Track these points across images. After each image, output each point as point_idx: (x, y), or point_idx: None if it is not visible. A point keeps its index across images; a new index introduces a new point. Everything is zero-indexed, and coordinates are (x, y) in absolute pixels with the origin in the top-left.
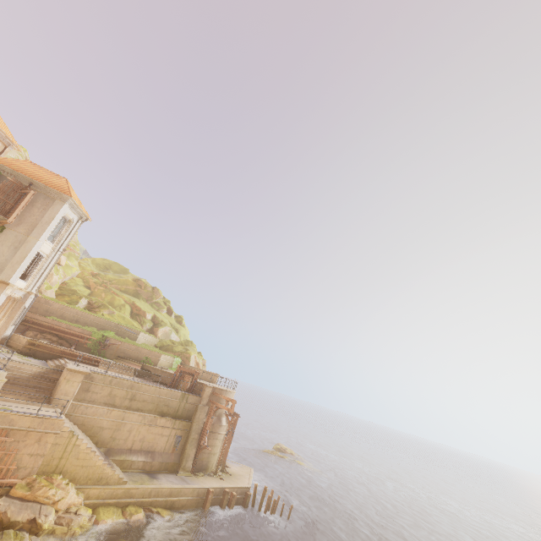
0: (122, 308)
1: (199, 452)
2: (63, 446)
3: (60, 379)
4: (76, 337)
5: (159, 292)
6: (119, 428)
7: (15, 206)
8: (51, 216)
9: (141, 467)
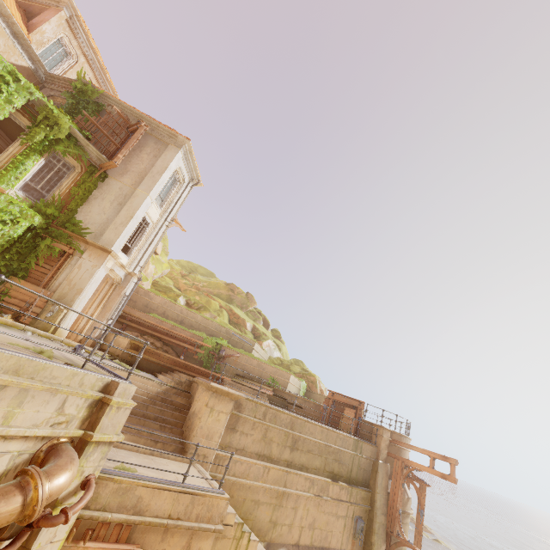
0: (219, 313)
1: None
2: None
3: (195, 407)
4: (184, 343)
5: (253, 299)
6: (280, 502)
7: (120, 148)
8: (164, 165)
9: None
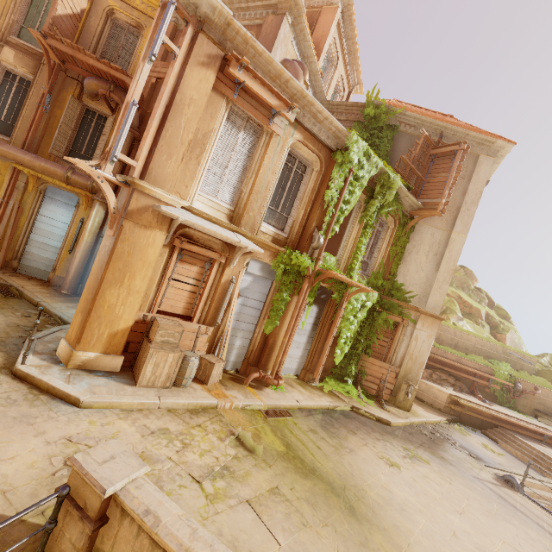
0: (452, 306)
1: None
2: None
3: None
4: (477, 378)
5: (473, 275)
6: None
7: (425, 182)
8: (477, 189)
9: None
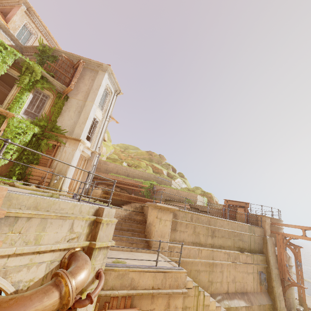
0: (147, 168)
1: (286, 289)
2: (193, 310)
3: (149, 220)
4: (132, 187)
5: (164, 157)
6: (212, 269)
7: (72, 79)
8: (98, 84)
9: None
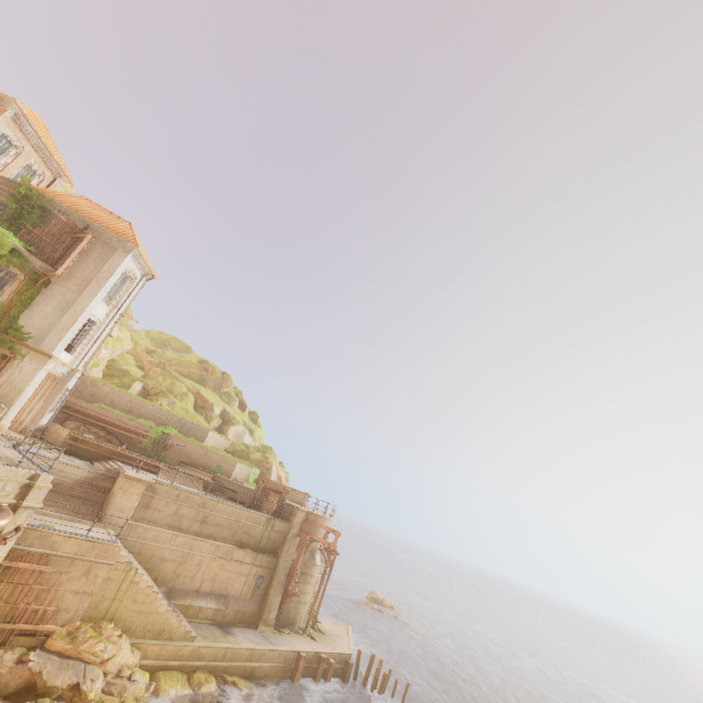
0: (184, 397)
1: (286, 600)
2: (117, 583)
3: (114, 489)
4: (129, 433)
5: (230, 380)
6: (185, 560)
7: (66, 254)
8: (111, 270)
9: (211, 617)
